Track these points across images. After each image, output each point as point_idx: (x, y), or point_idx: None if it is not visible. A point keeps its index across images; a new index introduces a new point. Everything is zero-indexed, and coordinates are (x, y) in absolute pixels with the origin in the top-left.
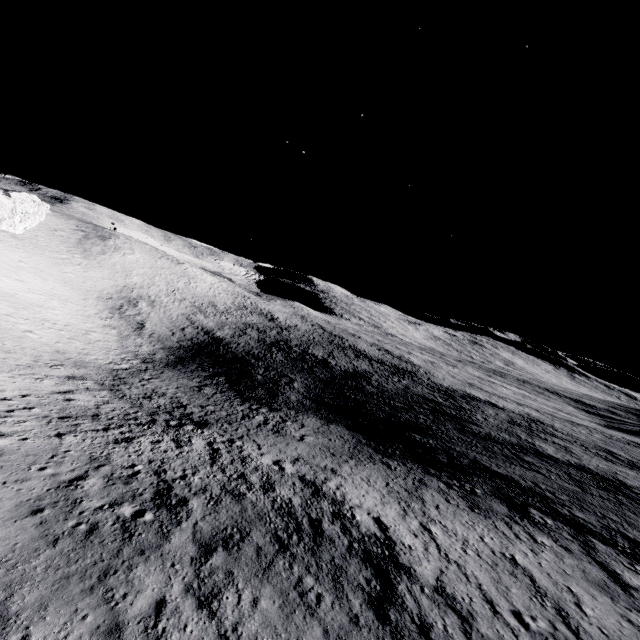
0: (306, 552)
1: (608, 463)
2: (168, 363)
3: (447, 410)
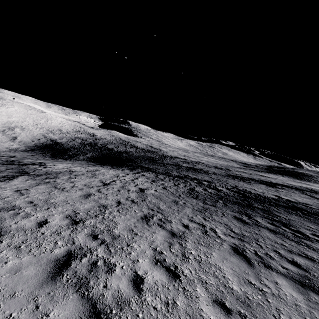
0: (3, 161)
1: (207, 167)
2: (24, 150)
3: (155, 159)
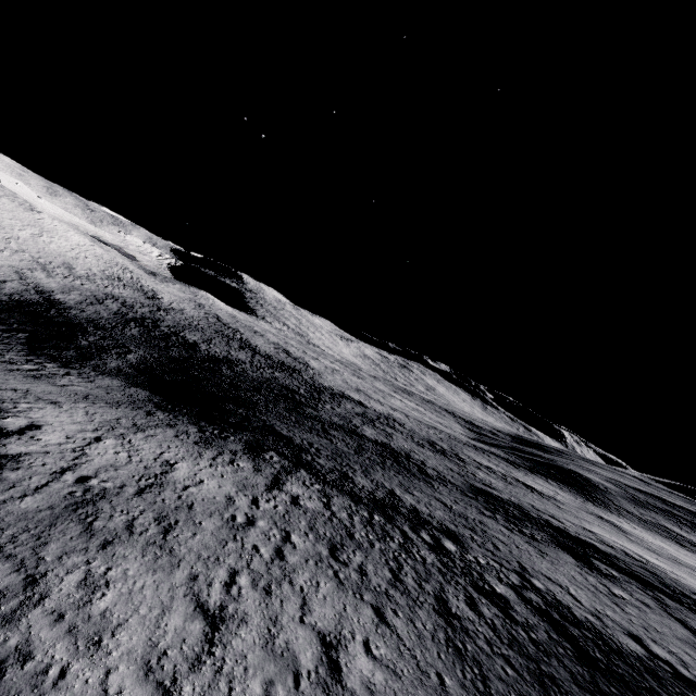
0: None
1: (417, 446)
2: None
3: (298, 397)
